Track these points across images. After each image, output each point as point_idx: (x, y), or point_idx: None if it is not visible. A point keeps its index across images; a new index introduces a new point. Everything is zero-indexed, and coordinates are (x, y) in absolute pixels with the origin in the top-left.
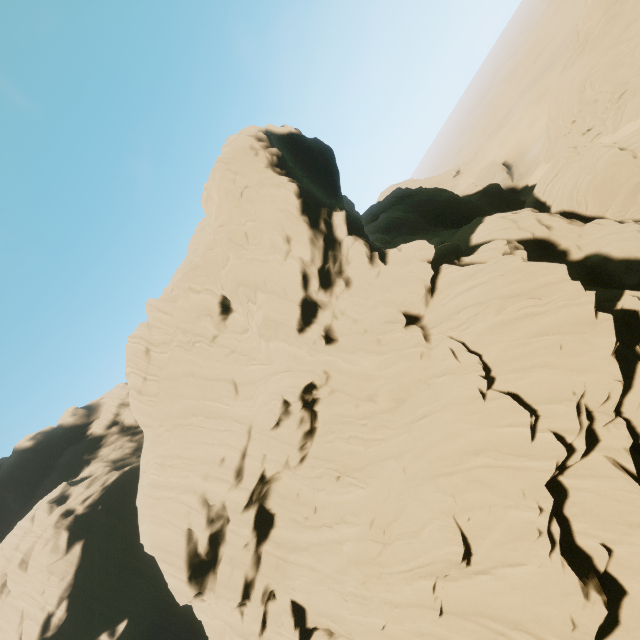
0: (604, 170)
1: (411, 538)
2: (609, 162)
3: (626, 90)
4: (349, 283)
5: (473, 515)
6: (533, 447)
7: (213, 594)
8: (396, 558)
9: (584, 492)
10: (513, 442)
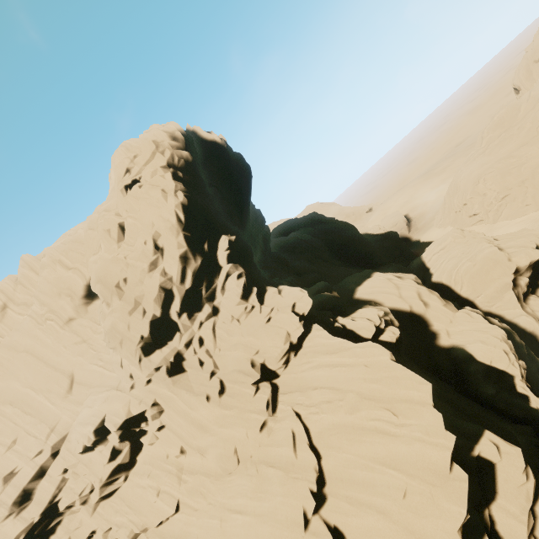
0: (483, 262)
1: None
2: (488, 257)
3: (509, 194)
4: (219, 312)
5: None
6: None
7: None
8: None
9: None
10: None
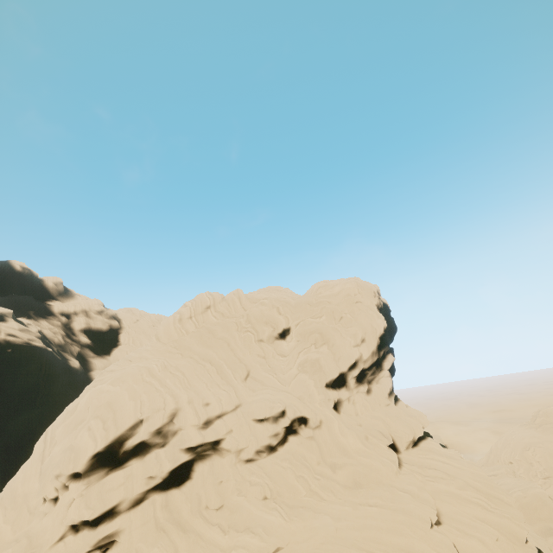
0: (533, 497)
1: None
2: (538, 495)
3: None
4: (369, 392)
5: None
6: None
7: (83, 488)
8: None
9: None
10: None
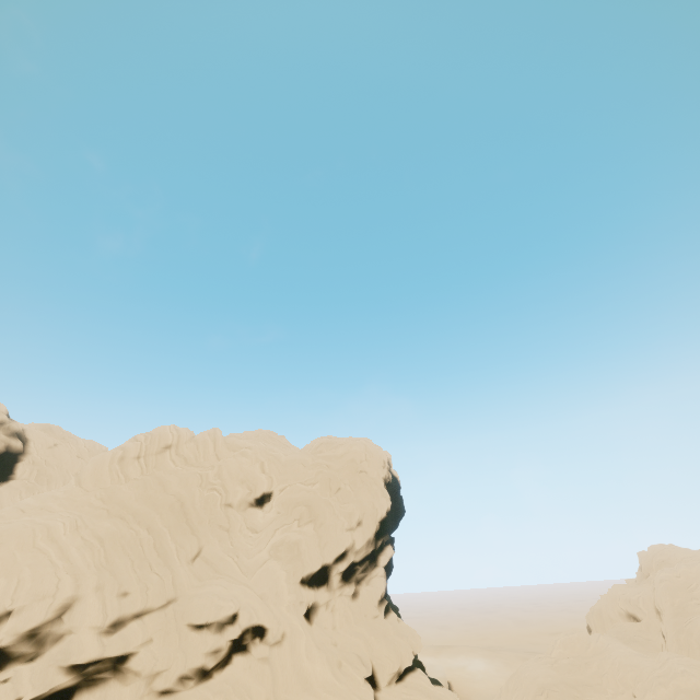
0: None
1: None
2: None
3: None
4: (356, 596)
5: None
6: None
7: None
8: None
9: None
10: None
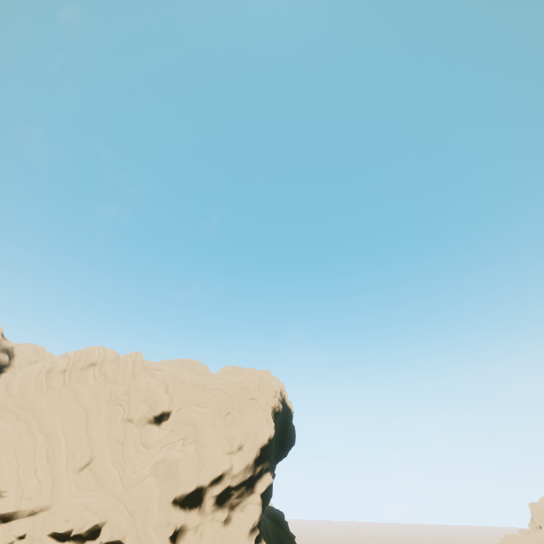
0: None
1: None
2: None
3: None
4: (227, 522)
5: None
6: None
7: None
8: None
9: None
10: None
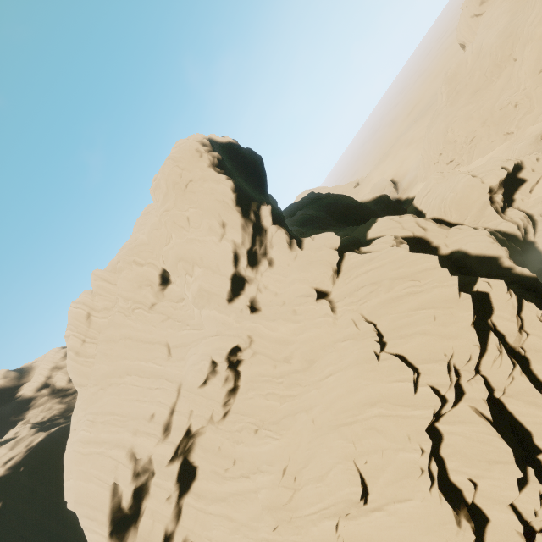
0: (462, 190)
1: (318, 482)
2: (465, 185)
3: (475, 136)
4: (272, 263)
5: (369, 458)
6: (416, 399)
7: None
8: (305, 502)
9: (455, 435)
10: (400, 395)
